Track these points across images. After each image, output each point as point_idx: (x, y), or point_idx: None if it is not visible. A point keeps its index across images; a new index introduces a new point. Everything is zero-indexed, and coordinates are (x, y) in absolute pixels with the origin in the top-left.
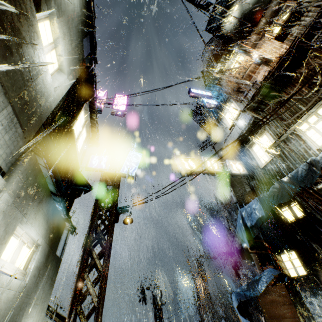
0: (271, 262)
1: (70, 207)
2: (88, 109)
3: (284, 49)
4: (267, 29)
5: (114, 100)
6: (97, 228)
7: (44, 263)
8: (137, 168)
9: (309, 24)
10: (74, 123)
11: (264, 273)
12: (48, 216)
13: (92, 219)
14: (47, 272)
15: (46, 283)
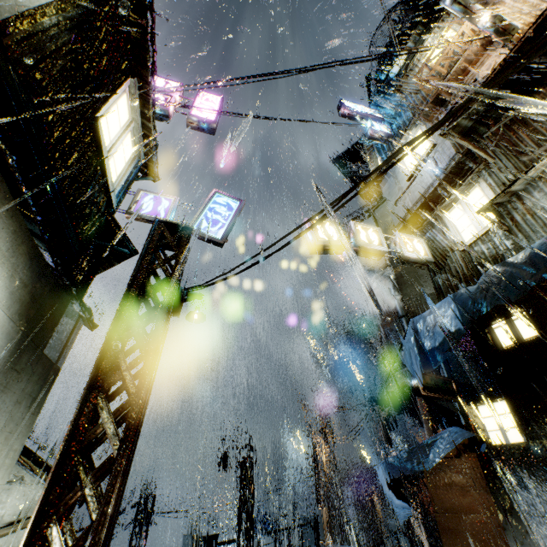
0: (448, 424)
1: (88, 278)
2: (136, 93)
3: None
4: None
5: (196, 101)
6: (134, 317)
7: (8, 362)
8: (226, 225)
9: None
10: (100, 106)
11: (443, 435)
12: (15, 264)
13: (125, 298)
14: (19, 384)
15: (17, 403)
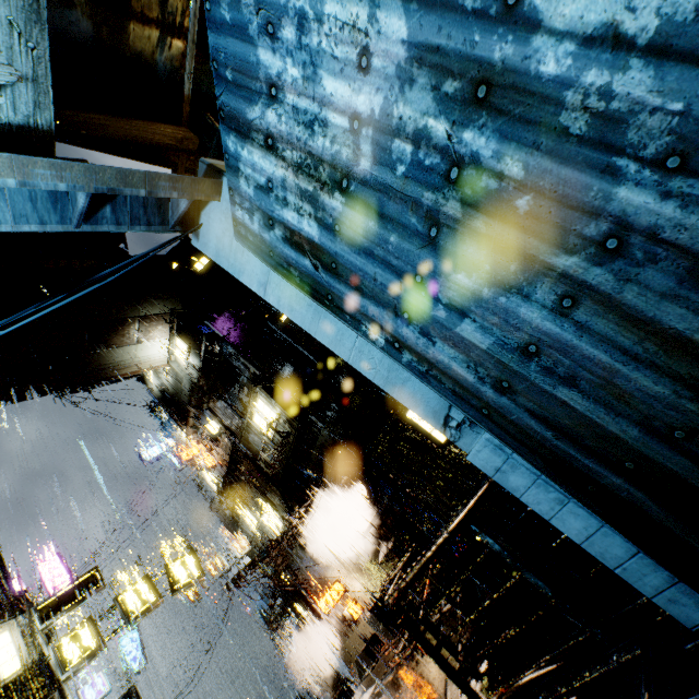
0: None
1: None
2: None
3: (223, 454)
4: (200, 430)
5: (46, 582)
6: None
7: None
8: (142, 653)
9: (230, 447)
10: None
11: (294, 633)
12: None
13: None
14: None
15: None
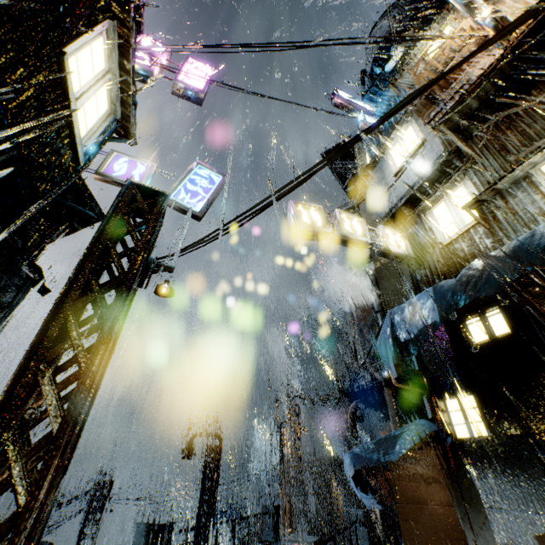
0: (412, 419)
1: (44, 238)
2: (115, 40)
3: None
4: None
5: (184, 67)
6: (92, 283)
7: None
8: (206, 199)
9: None
10: (68, 40)
11: (411, 428)
12: None
13: (83, 261)
14: None
15: None
